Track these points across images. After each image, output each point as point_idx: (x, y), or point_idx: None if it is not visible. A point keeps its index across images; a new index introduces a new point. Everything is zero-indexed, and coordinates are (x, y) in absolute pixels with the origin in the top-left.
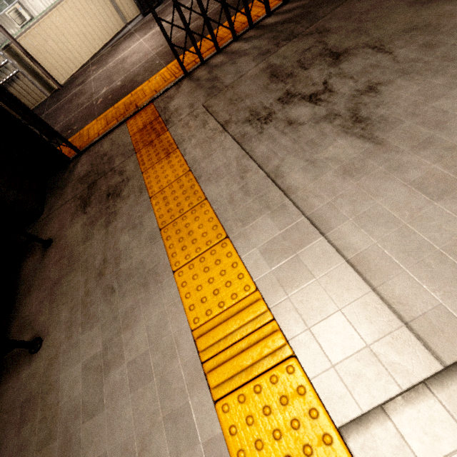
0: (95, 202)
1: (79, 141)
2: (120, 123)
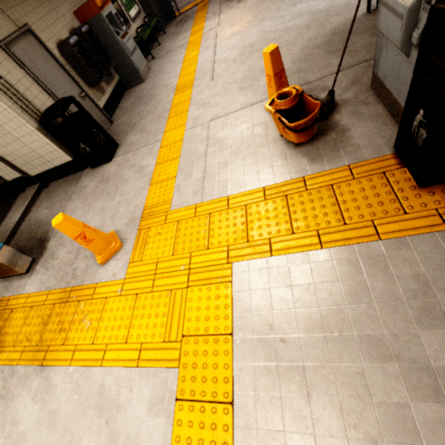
0: (180, 24)
1: (181, 12)
2: (196, 5)
